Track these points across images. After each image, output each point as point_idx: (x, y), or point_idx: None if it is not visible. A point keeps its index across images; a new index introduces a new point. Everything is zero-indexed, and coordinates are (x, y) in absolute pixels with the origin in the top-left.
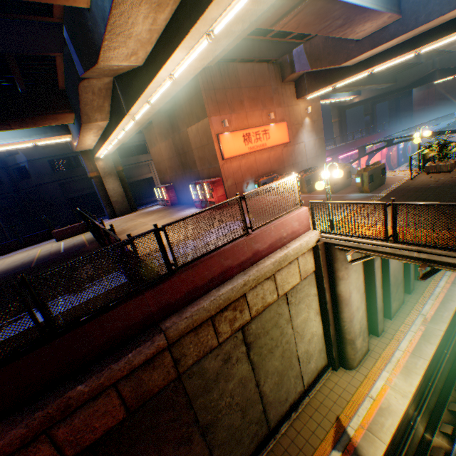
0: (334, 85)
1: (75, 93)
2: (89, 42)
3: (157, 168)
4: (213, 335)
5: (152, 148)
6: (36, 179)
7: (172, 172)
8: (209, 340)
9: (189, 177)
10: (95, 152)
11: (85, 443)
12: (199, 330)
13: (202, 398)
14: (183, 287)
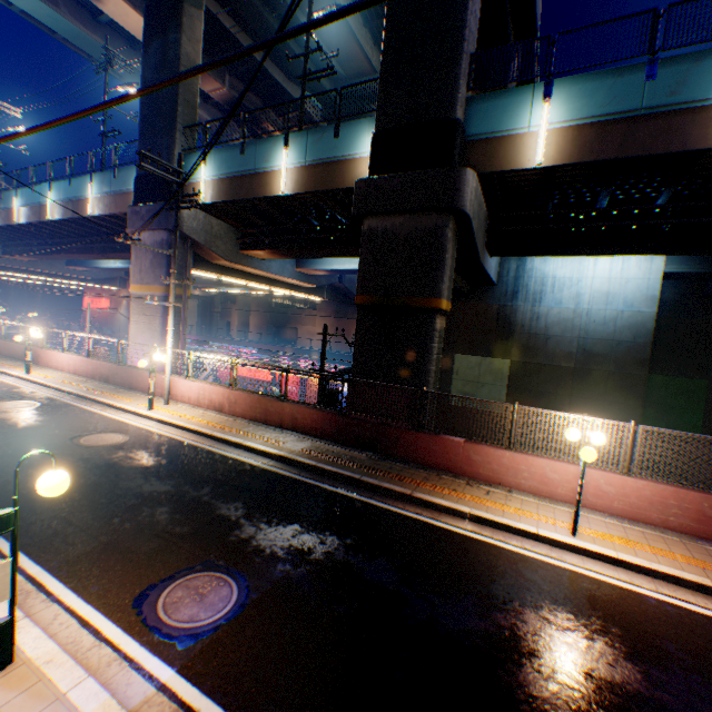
0: (101, 286)
1: None
2: None
3: None
4: None
5: None
6: None
7: None
8: None
9: None
10: None
11: None
12: None
13: None
14: None
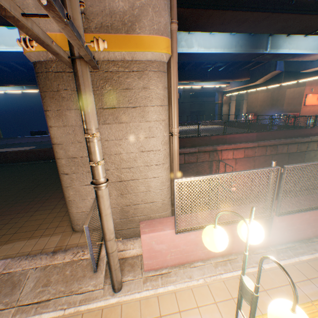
0: None
1: (263, 74)
2: (300, 66)
3: (248, 105)
4: (315, 147)
5: (250, 95)
6: (182, 100)
7: (259, 108)
8: (314, 147)
9: (272, 111)
10: (227, 92)
11: (289, 152)
12: (314, 143)
13: (305, 161)
14: (314, 131)
